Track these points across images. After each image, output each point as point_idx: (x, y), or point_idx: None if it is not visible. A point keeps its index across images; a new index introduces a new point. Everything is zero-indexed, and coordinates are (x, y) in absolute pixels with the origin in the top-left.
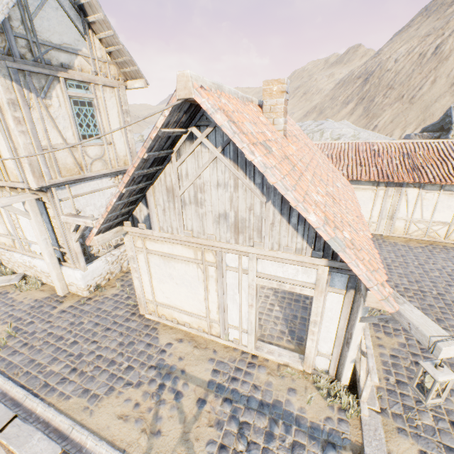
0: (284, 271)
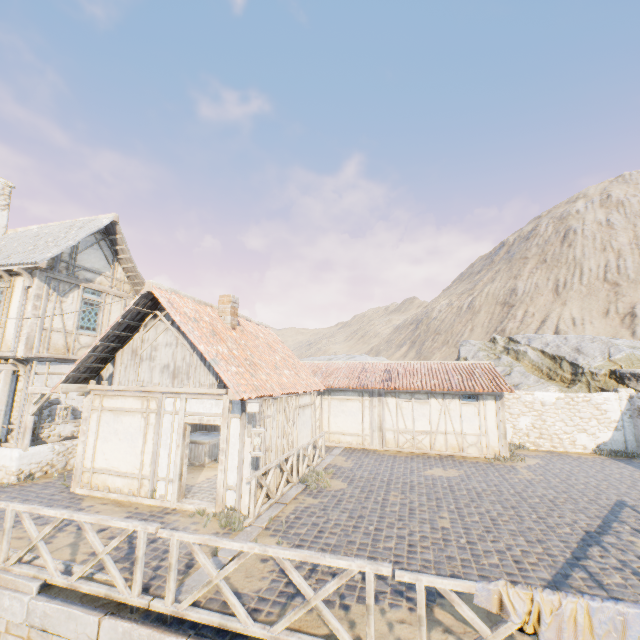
0: (204, 406)
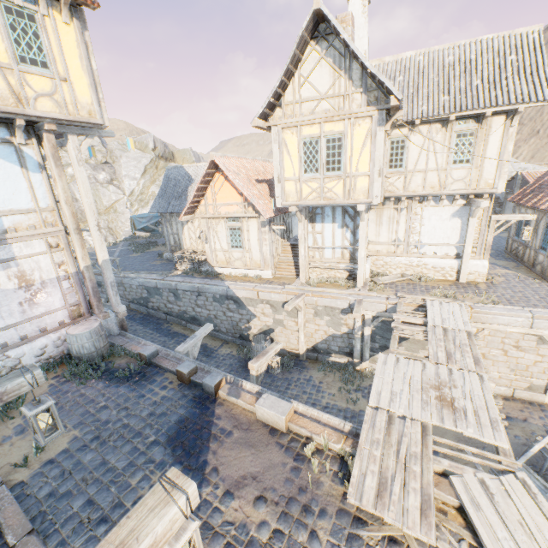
0: None
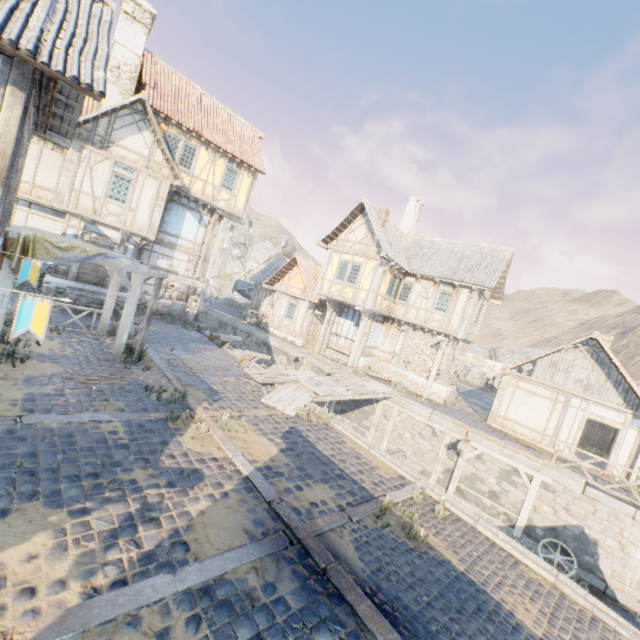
0: (606, 414)
